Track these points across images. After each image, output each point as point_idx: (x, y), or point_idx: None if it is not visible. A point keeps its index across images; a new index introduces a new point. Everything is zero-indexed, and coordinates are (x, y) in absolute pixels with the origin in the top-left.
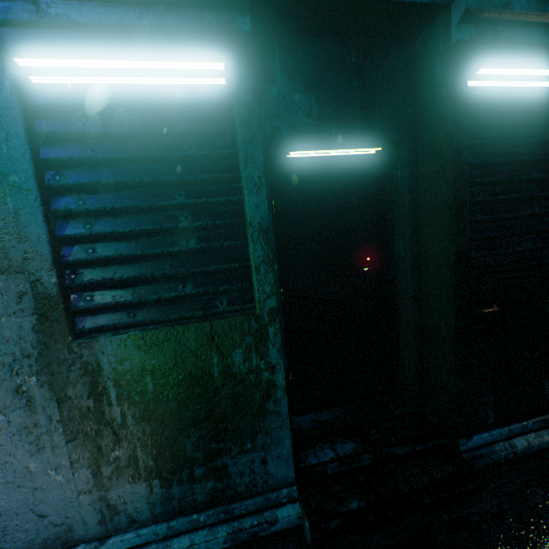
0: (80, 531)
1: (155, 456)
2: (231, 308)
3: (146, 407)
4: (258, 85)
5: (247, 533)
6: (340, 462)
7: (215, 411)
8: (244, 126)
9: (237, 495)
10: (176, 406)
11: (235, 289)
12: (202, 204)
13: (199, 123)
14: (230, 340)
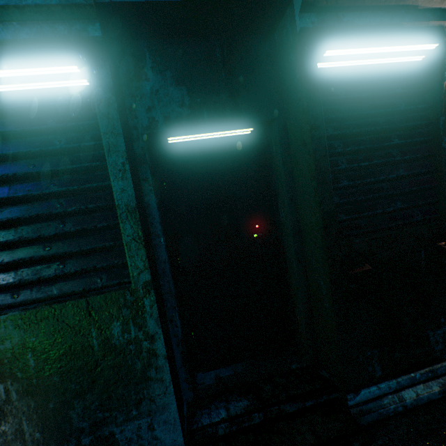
0: None
1: (42, 429)
2: (109, 283)
3: (29, 382)
4: (132, 83)
5: None
6: (230, 422)
7: (98, 382)
8: (105, 119)
9: None
10: (58, 379)
11: (112, 266)
12: (75, 191)
13: (67, 120)
14: (107, 314)
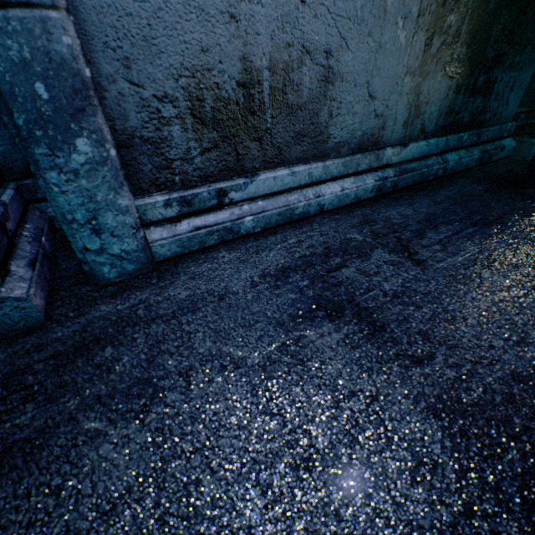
0: (388, 132)
1: (469, 42)
2: None
3: None
4: None
5: (488, 155)
6: (526, 115)
7: None
8: None
9: (482, 123)
10: None
11: None
12: None
13: None
14: None
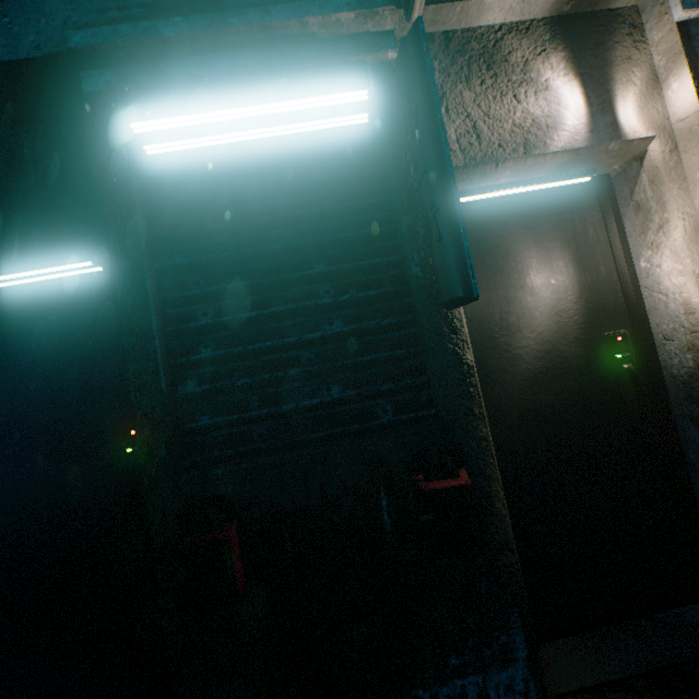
0: None
1: None
2: None
3: None
4: None
5: None
6: None
7: None
8: None
9: None
10: None
11: None
12: None
13: None
14: None
